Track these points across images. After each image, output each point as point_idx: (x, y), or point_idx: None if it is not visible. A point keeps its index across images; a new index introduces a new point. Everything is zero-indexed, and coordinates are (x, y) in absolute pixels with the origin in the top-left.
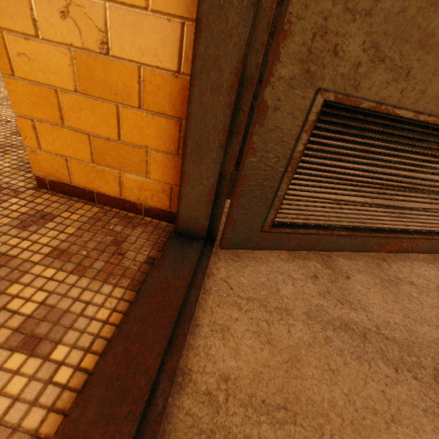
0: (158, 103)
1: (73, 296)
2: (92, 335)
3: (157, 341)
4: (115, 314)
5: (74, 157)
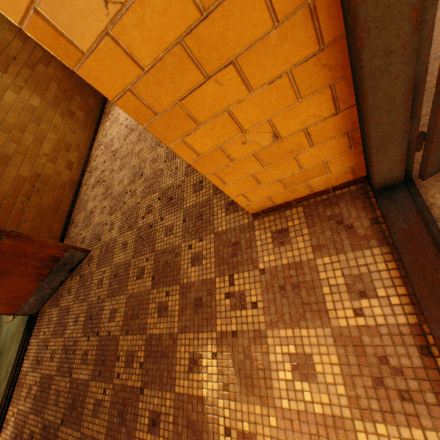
0: (325, 136)
1: (353, 265)
2: (387, 278)
3: (437, 268)
4: (388, 263)
5: (272, 194)
